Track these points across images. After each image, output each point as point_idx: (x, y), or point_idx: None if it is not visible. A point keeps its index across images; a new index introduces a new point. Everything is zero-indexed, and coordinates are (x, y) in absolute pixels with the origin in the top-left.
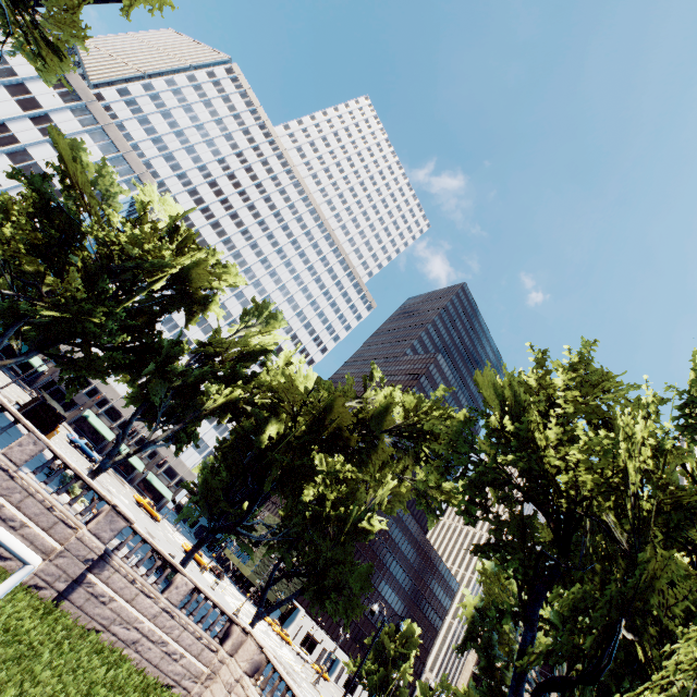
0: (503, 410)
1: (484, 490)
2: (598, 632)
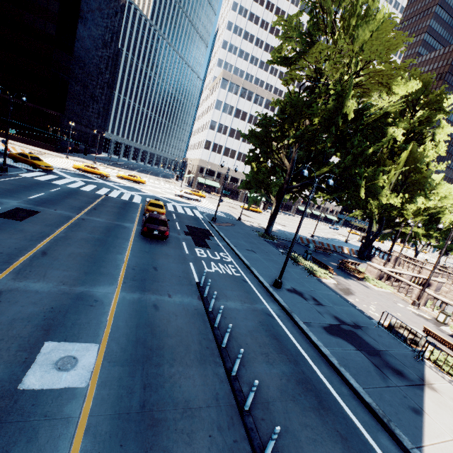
0: None
1: None
2: None
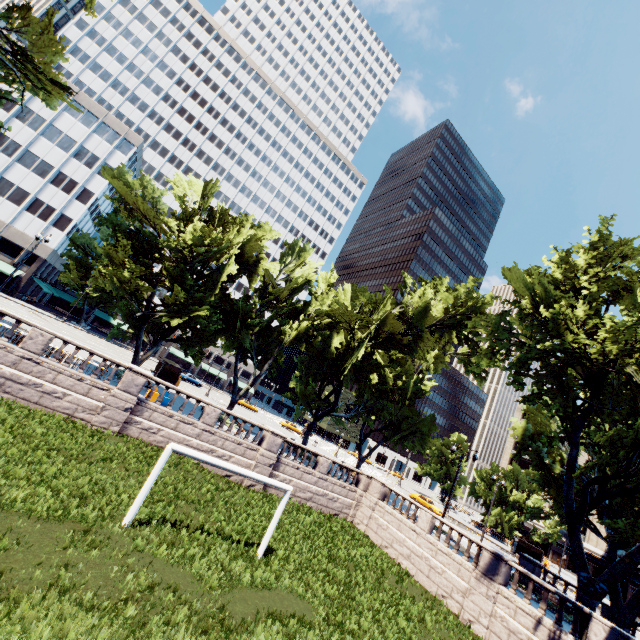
0: (533, 297)
1: (525, 362)
2: (627, 447)
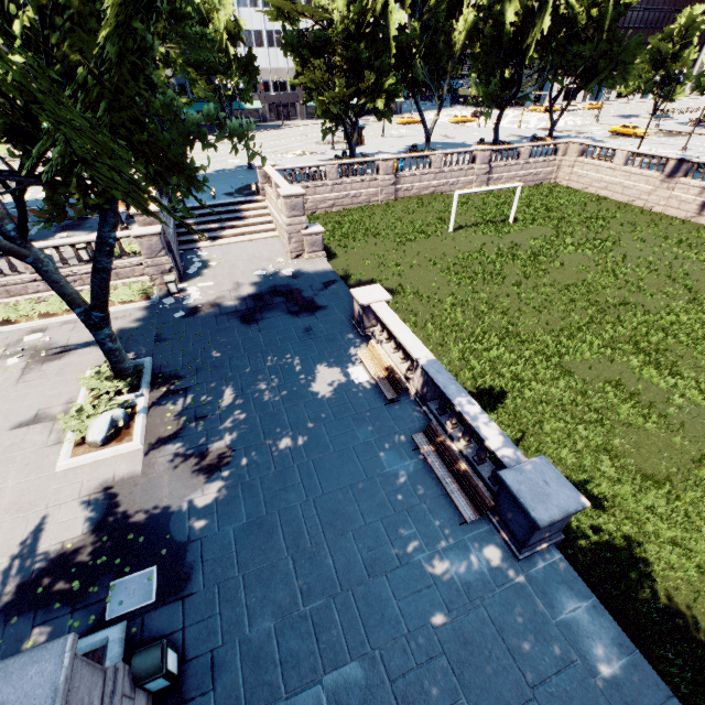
0: None
1: None
2: None
